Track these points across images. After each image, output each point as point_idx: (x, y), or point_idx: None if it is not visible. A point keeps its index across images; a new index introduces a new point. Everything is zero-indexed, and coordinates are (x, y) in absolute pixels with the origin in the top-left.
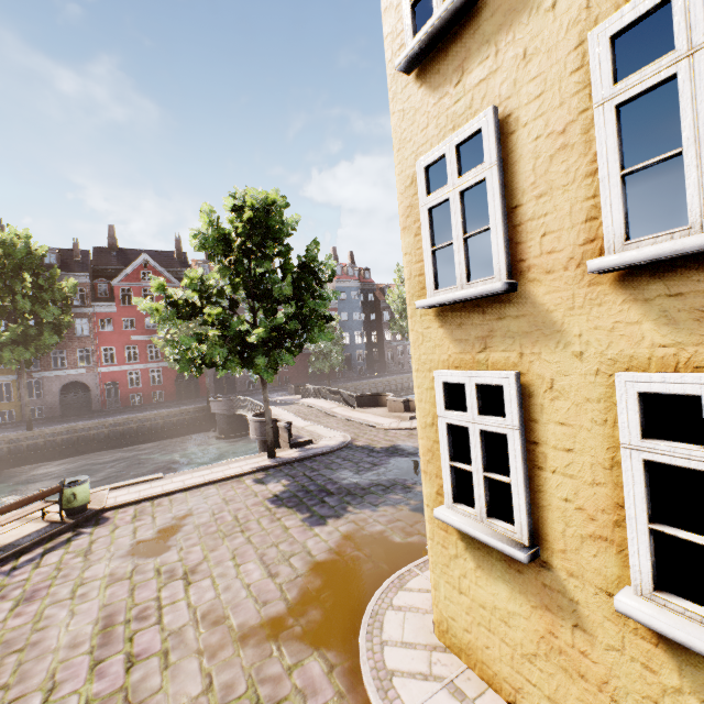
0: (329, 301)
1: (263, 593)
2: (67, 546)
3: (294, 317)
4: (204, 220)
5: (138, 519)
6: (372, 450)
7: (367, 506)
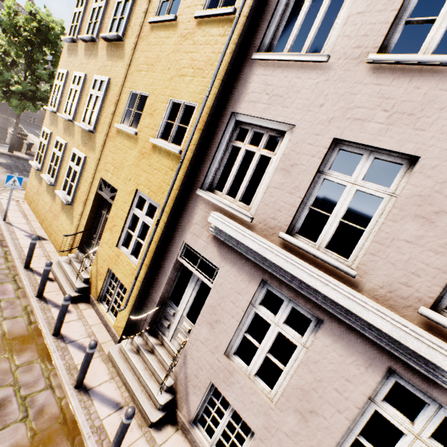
0: None
1: None
2: None
3: (46, 91)
4: (5, 9)
5: None
6: None
7: None
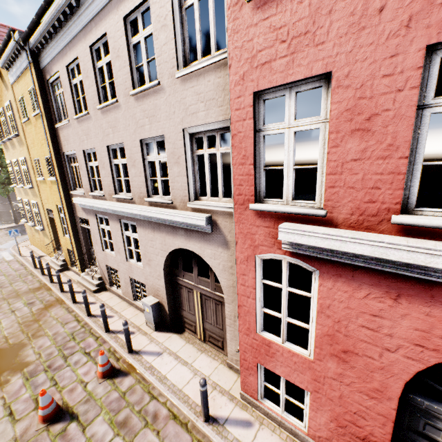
0: None
1: None
2: None
3: None
4: None
5: None
6: None
7: None
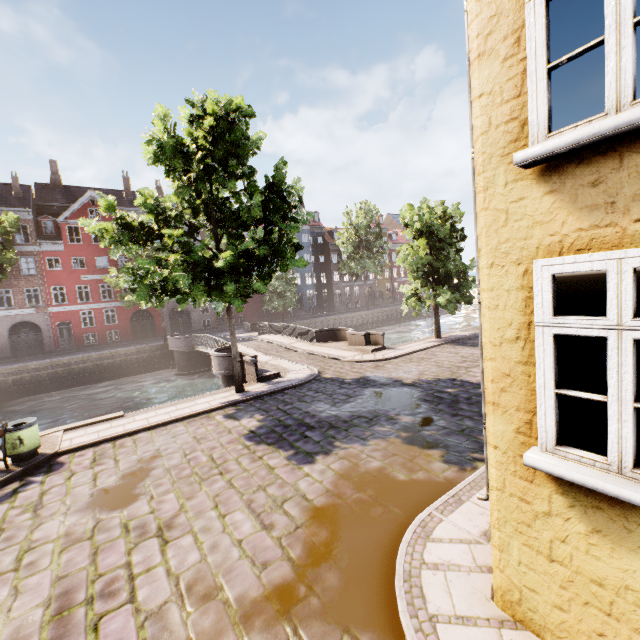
0: (299, 227)
1: (260, 551)
2: (13, 499)
3: (263, 242)
4: (158, 128)
5: (97, 464)
6: (342, 382)
7: (355, 440)
